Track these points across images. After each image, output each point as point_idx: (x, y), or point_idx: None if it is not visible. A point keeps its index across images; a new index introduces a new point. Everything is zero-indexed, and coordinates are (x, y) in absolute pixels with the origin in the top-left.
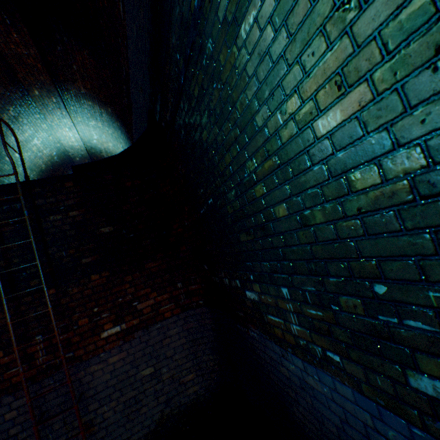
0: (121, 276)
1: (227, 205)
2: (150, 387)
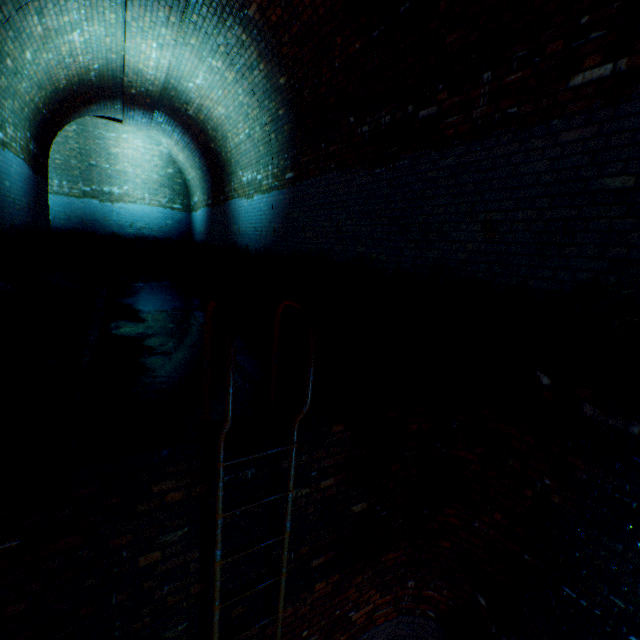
0: (350, 577)
1: None
2: None
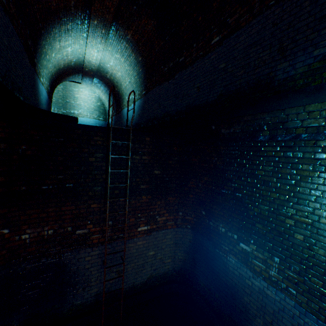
0: (155, 200)
1: (255, 207)
2: (150, 261)
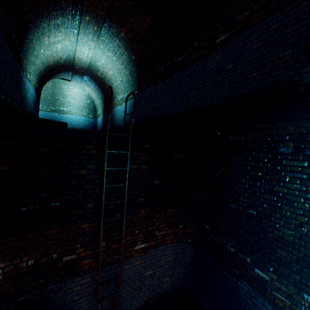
0: (154, 213)
1: (276, 230)
2: (148, 281)
